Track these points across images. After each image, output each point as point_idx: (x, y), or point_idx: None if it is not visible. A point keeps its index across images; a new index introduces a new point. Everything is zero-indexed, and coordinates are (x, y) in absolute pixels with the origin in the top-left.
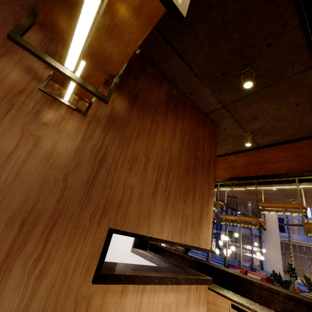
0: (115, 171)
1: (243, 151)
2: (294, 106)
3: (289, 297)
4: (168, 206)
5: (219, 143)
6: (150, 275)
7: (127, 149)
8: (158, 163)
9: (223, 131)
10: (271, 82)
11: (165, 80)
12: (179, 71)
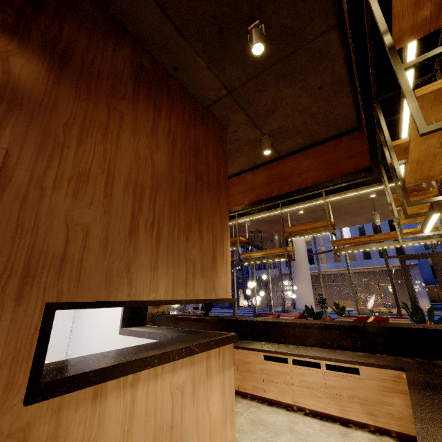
0: (40, 199)
1: (263, 164)
2: (316, 91)
3: (322, 327)
4: (161, 250)
5: (231, 156)
6: (143, 357)
7: (63, 158)
8: (133, 183)
9: (234, 136)
10: (288, 49)
11: (124, 37)
12: (147, 20)
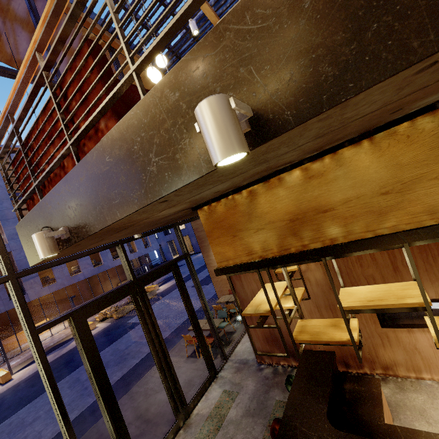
0: (351, 272)
1: None
2: None
3: None
4: (421, 273)
5: None
6: None
7: None
8: None
9: None
10: None
11: None
12: None
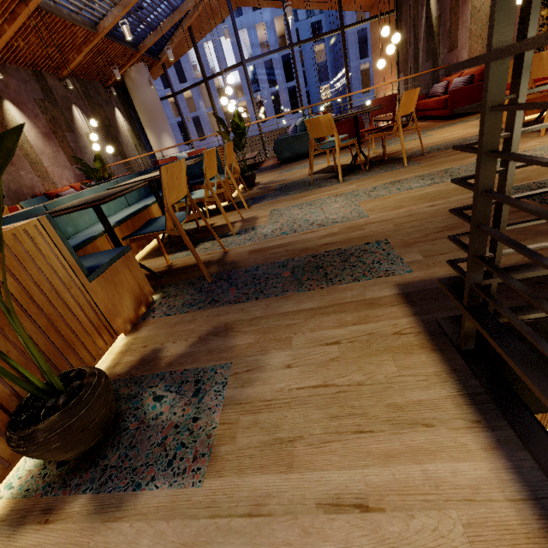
0: None
1: None
2: None
3: None
4: None
5: None
6: None
7: None
8: None
9: None
10: None
11: None
12: None
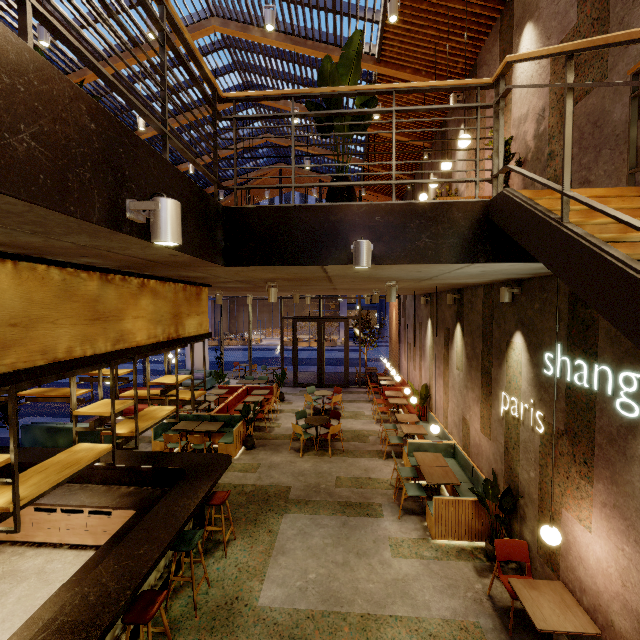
0: None
1: None
2: None
3: (107, 468)
4: None
5: None
6: None
7: None
8: None
9: None
10: None
11: None
12: None
